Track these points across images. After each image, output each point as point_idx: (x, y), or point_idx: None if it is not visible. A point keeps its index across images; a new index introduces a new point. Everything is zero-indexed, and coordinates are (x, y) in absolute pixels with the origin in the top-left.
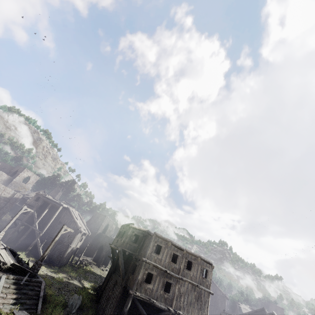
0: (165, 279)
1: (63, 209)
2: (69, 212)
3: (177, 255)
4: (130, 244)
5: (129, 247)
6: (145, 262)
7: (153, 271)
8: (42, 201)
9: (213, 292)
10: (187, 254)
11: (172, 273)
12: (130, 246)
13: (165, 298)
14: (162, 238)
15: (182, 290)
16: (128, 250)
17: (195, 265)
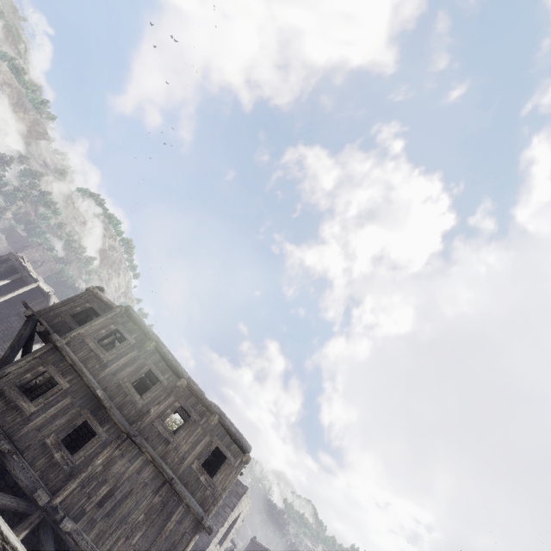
0: (84, 414)
1: (39, 295)
2: (45, 303)
3: (159, 379)
4: (64, 321)
5: (58, 324)
6: (55, 346)
7: (61, 378)
8: (10, 266)
9: (214, 527)
10: (187, 391)
11: (115, 410)
12: (62, 325)
13: (50, 461)
14: (138, 323)
15: (117, 469)
16: (51, 328)
17: (195, 428)
